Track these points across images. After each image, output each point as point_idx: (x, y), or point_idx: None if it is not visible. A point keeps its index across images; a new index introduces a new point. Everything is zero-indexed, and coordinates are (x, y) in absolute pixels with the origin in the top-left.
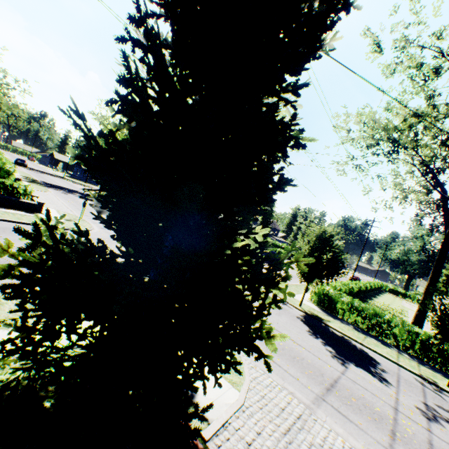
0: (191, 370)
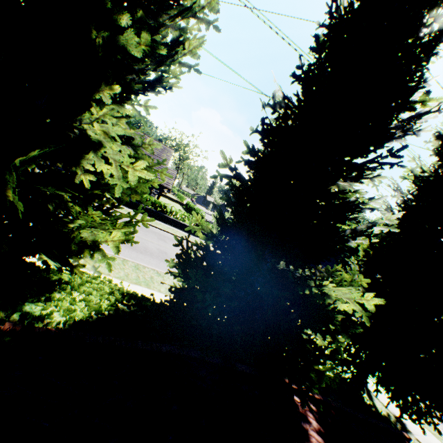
0: (391, 404)
